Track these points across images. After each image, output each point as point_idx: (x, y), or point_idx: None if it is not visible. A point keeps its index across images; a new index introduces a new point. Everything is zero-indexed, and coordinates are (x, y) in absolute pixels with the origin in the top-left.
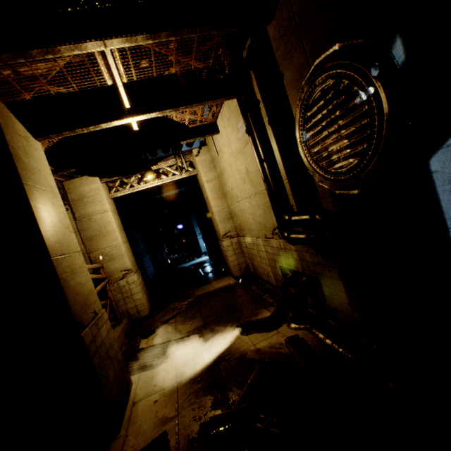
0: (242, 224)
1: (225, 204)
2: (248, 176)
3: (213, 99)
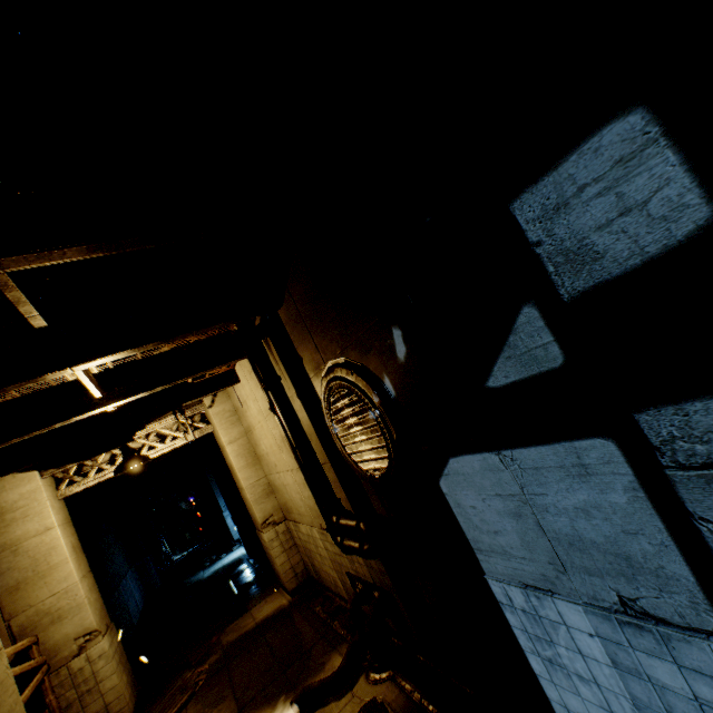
0: (288, 503)
1: (260, 472)
2: (285, 444)
3: (224, 362)
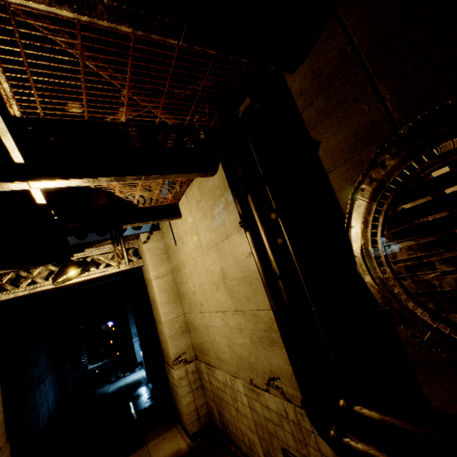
0: (205, 345)
1: (179, 310)
2: (225, 282)
3: (182, 171)
